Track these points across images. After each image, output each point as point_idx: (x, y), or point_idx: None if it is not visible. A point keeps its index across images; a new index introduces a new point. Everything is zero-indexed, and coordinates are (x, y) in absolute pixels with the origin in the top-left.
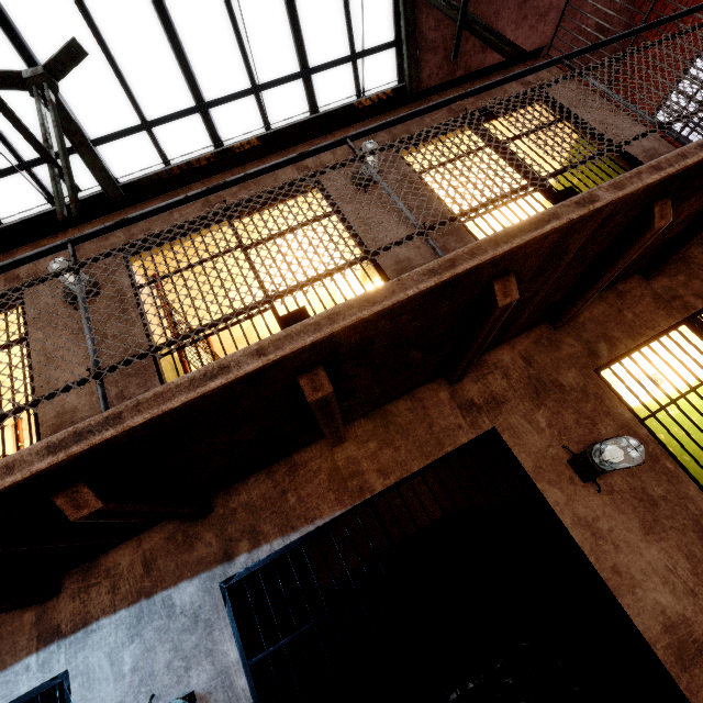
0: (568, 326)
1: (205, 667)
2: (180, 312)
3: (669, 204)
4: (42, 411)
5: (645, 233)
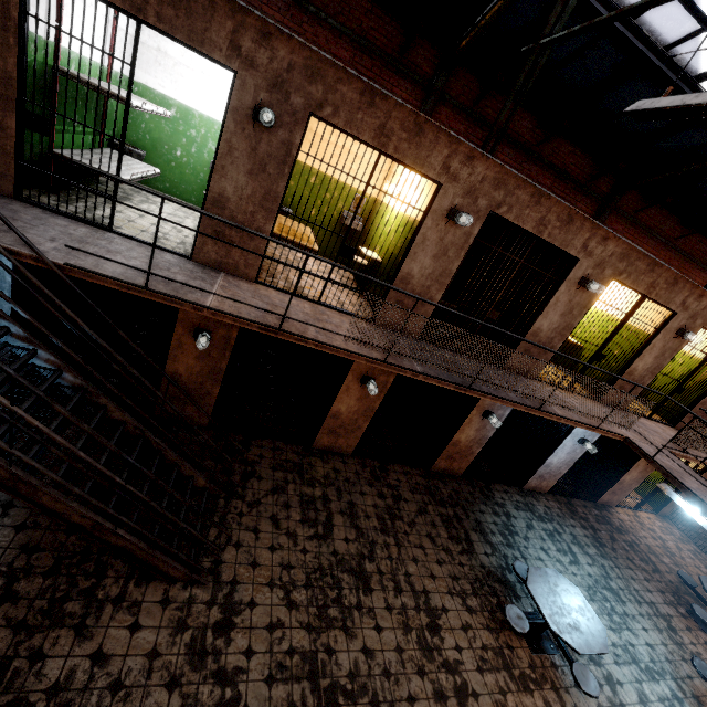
0: None
1: (591, 438)
2: (705, 446)
3: None
4: (634, 364)
5: None
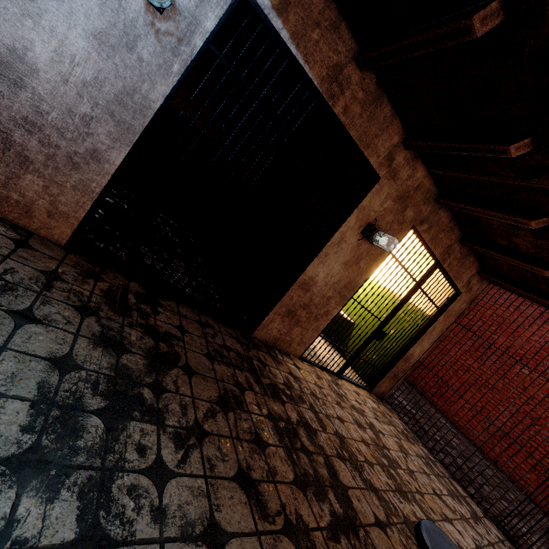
0: (436, 206)
1: None
2: None
3: (545, 225)
4: None
5: (527, 219)
